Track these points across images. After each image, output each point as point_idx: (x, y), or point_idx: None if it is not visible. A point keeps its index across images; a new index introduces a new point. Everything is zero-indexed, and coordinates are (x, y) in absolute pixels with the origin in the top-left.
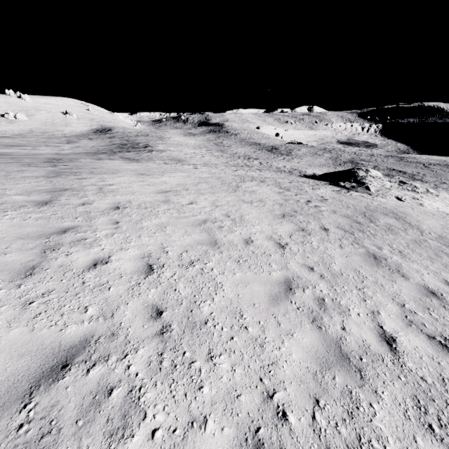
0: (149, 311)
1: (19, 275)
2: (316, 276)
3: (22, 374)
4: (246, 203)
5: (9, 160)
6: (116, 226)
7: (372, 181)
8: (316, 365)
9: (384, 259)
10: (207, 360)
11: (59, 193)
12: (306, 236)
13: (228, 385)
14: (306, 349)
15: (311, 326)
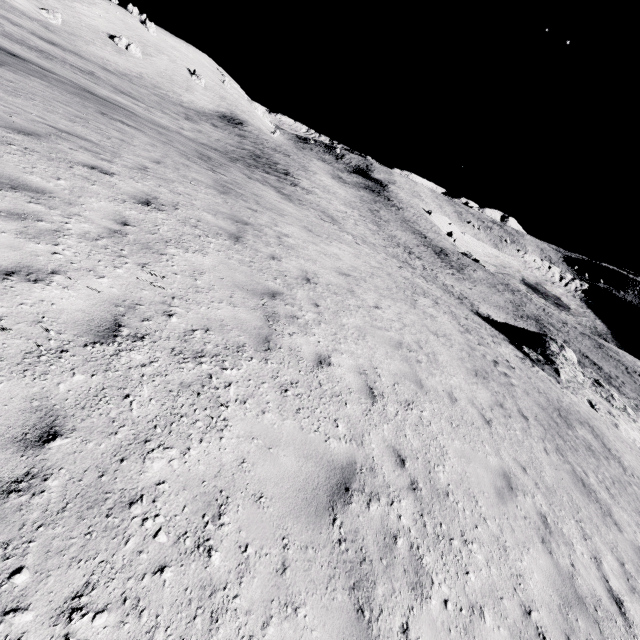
0: (392, 453)
1: (260, 344)
2: (531, 482)
3: (317, 482)
4: (432, 333)
5: (160, 136)
6: (319, 311)
7: (565, 364)
8: (558, 596)
9: (594, 492)
10: (463, 542)
11: (242, 226)
12: (507, 417)
13: (489, 581)
14: (544, 573)
15: (542, 547)
